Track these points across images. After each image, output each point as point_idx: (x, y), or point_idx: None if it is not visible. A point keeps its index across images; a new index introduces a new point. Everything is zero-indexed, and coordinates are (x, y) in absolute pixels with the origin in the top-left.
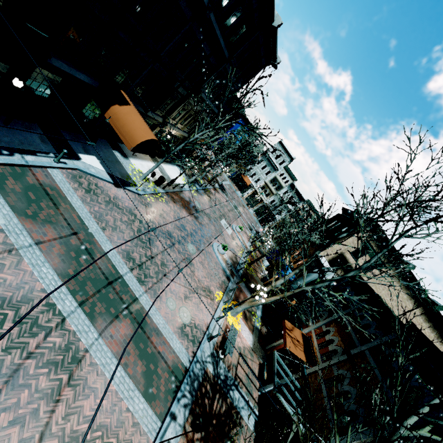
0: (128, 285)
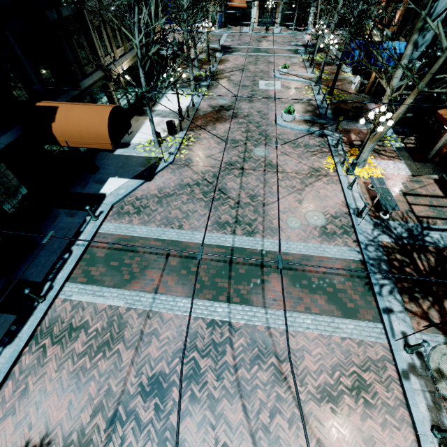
0: (244, 248)
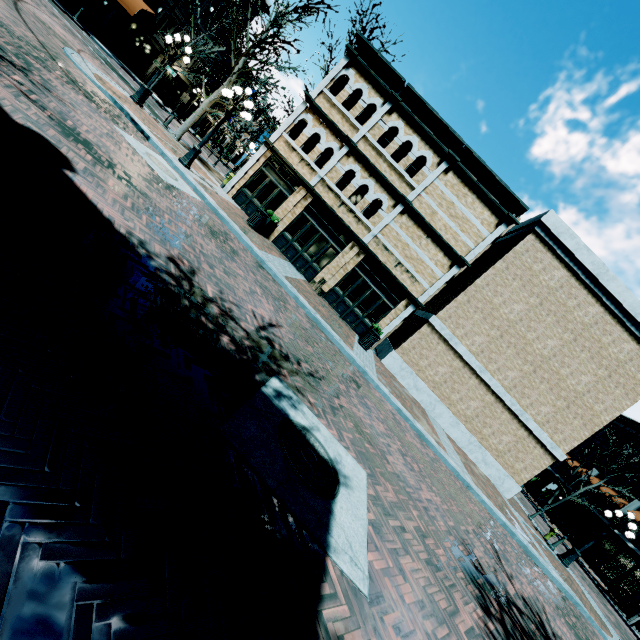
0: None
